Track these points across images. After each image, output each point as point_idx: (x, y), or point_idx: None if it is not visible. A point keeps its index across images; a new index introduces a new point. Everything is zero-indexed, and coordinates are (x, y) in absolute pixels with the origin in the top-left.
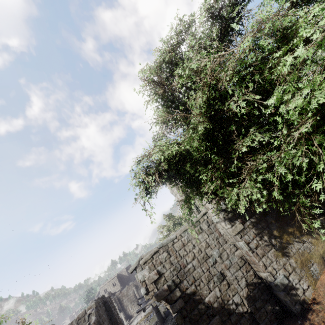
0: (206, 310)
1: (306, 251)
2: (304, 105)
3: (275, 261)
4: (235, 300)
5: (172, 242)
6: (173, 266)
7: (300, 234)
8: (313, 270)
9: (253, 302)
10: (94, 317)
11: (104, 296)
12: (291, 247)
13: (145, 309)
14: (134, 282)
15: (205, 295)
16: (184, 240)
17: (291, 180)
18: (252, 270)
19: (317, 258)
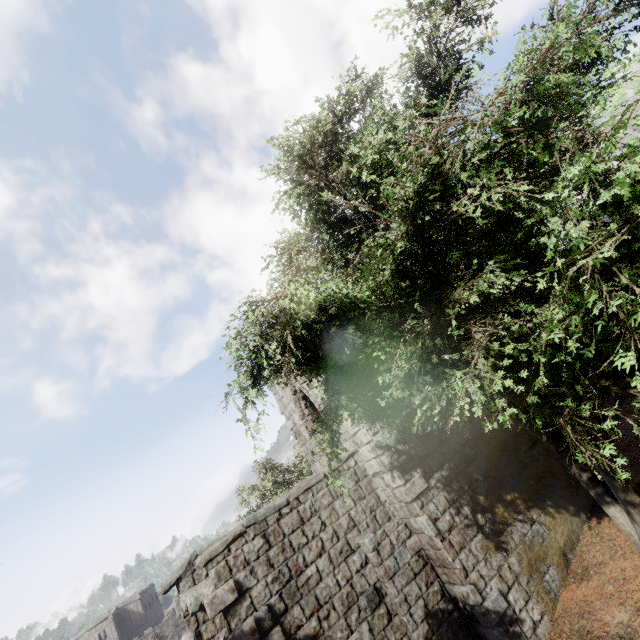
0: None
1: (537, 541)
2: (600, 212)
3: (484, 561)
4: None
5: (277, 515)
6: (275, 571)
7: (526, 505)
8: (549, 581)
9: None
10: None
11: None
12: (511, 530)
13: None
14: (158, 627)
15: None
16: (304, 511)
17: (551, 368)
18: (437, 581)
19: (555, 555)
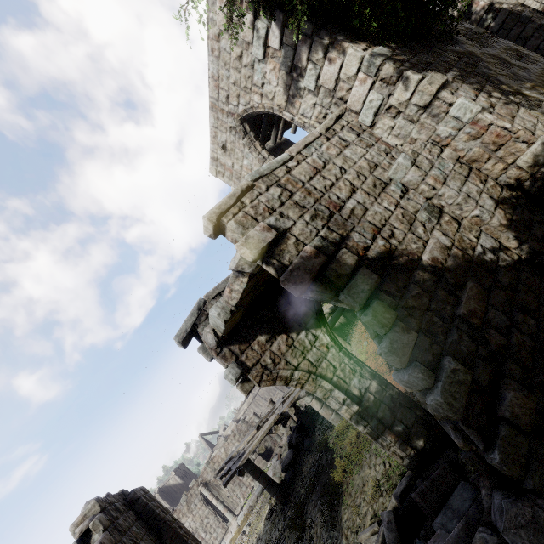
0: (436, 279)
1: None
2: None
3: (540, 123)
4: (486, 244)
5: (284, 168)
6: (309, 210)
7: None
8: None
9: (526, 230)
10: (99, 535)
11: (126, 493)
12: None
13: (242, 468)
14: (199, 477)
15: (417, 251)
16: (314, 162)
17: None
18: (490, 179)
19: None
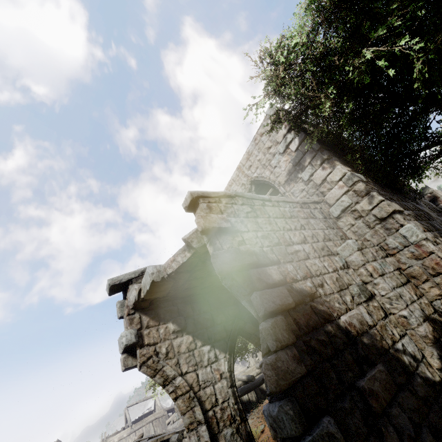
0: (347, 342)
1: None
2: None
3: None
4: (408, 347)
5: (262, 202)
6: (264, 232)
7: None
8: None
9: None
10: None
11: None
12: None
13: None
14: None
15: (338, 310)
16: (285, 211)
17: None
18: (425, 297)
19: None
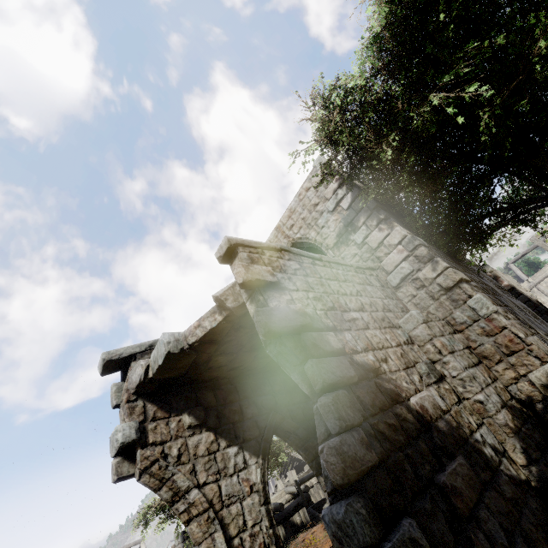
0: (420, 428)
1: None
2: None
3: None
4: (488, 438)
5: (311, 260)
6: (316, 293)
7: None
8: None
9: (537, 450)
10: None
11: None
12: None
13: None
14: None
15: (406, 390)
16: (338, 274)
17: None
18: (499, 381)
19: None
